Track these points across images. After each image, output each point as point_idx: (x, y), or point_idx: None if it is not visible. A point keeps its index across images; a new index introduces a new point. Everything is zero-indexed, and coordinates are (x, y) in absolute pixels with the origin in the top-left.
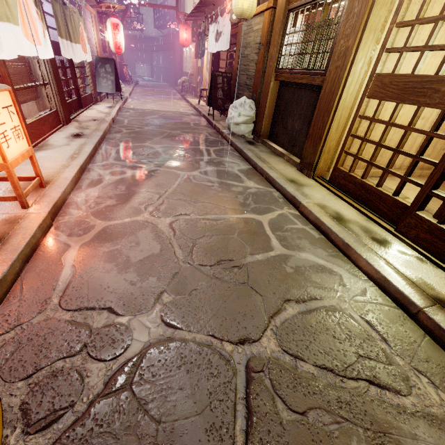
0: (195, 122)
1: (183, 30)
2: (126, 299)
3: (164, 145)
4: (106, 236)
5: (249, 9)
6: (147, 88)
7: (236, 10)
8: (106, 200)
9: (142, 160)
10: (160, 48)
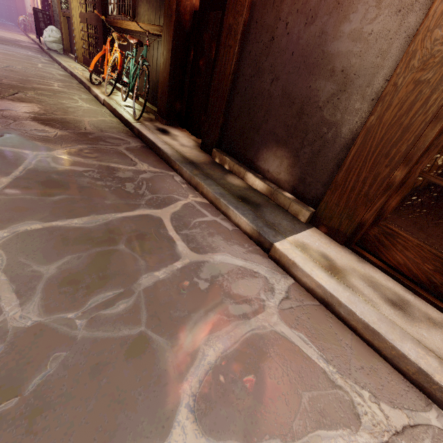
0: (27, 45)
1: None
2: None
3: None
4: None
5: None
6: None
7: None
8: None
9: None
10: None
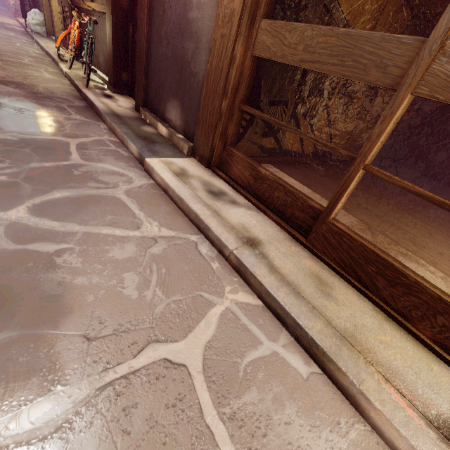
0: (13, 27)
1: None
2: None
3: None
4: None
5: None
6: None
7: None
8: None
9: None
10: None
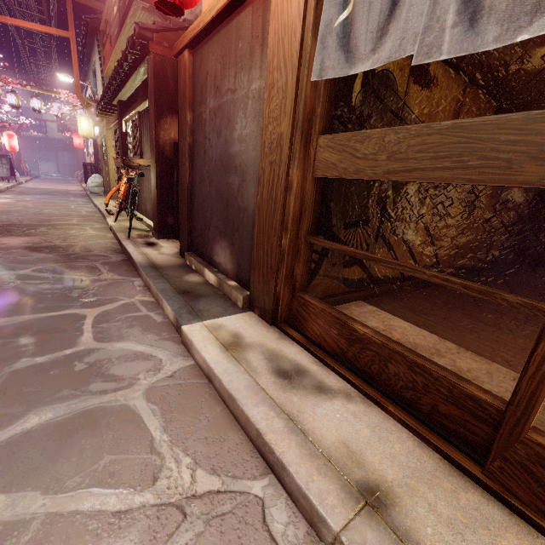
0: (75, 192)
1: (77, 138)
2: (10, 207)
3: (42, 196)
4: (3, 204)
5: (88, 135)
6: (48, 180)
7: (81, 135)
8: (3, 201)
9: (24, 198)
10: (65, 148)
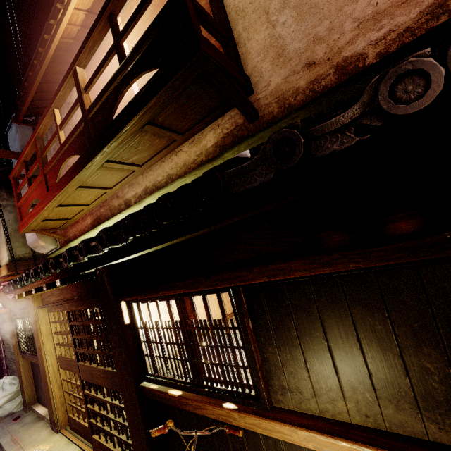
0: None
1: None
2: None
3: None
4: None
5: None
6: None
7: None
8: None
9: None
10: None
